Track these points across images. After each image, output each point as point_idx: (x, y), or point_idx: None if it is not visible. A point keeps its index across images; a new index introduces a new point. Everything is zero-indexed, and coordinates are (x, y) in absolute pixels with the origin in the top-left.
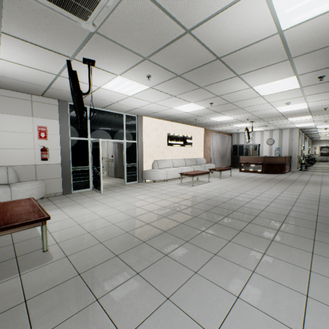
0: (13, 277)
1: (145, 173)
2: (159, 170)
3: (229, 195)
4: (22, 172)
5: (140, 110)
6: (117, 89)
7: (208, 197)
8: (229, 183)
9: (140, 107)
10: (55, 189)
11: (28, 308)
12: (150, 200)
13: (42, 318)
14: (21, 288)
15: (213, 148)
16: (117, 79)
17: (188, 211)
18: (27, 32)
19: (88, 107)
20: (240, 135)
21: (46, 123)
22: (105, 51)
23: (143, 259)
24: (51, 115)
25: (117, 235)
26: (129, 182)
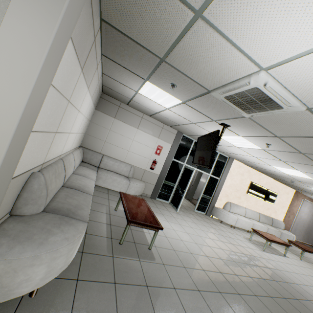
0: (136, 259)
1: (215, 209)
2: (230, 214)
3: None
4: (136, 172)
5: (235, 155)
6: (230, 141)
7: (285, 278)
8: None
9: (237, 154)
10: (147, 191)
11: (149, 293)
12: (219, 244)
13: (159, 309)
14: (142, 273)
15: (299, 216)
16: (236, 137)
17: (261, 283)
18: (199, 106)
19: (194, 140)
20: None
21: (163, 144)
22: (244, 124)
23: (221, 312)
24: (168, 140)
25: (196, 268)
26: (197, 210)
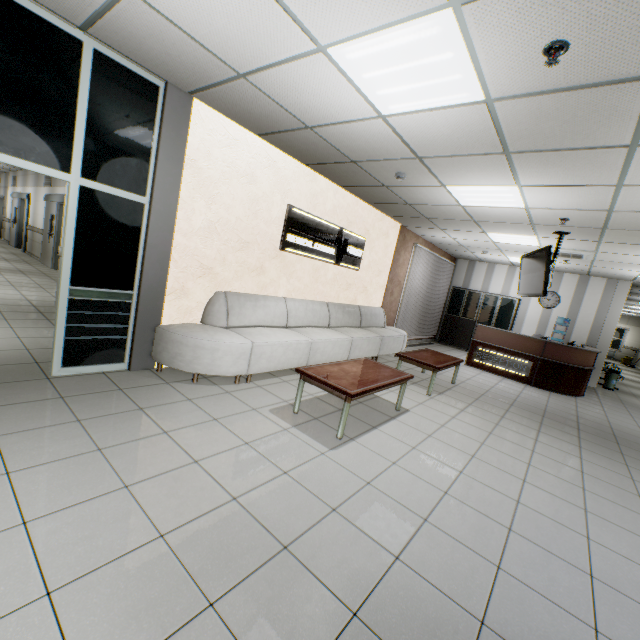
0: None
1: (162, 338)
2: (220, 339)
3: (547, 613)
4: None
5: (155, 22)
6: None
7: None
8: (471, 433)
9: None
10: None
11: None
12: None
13: None
14: None
15: (410, 287)
16: None
17: None
18: None
19: None
20: (477, 268)
21: None
22: None
23: None
24: None
25: None
26: (77, 367)
